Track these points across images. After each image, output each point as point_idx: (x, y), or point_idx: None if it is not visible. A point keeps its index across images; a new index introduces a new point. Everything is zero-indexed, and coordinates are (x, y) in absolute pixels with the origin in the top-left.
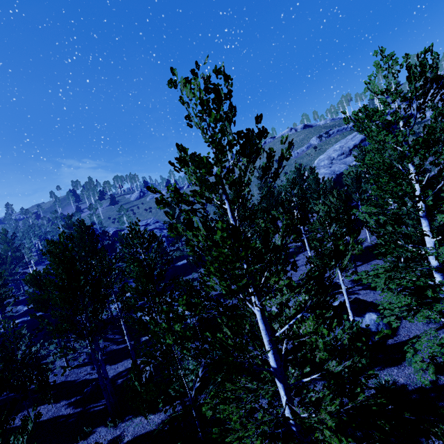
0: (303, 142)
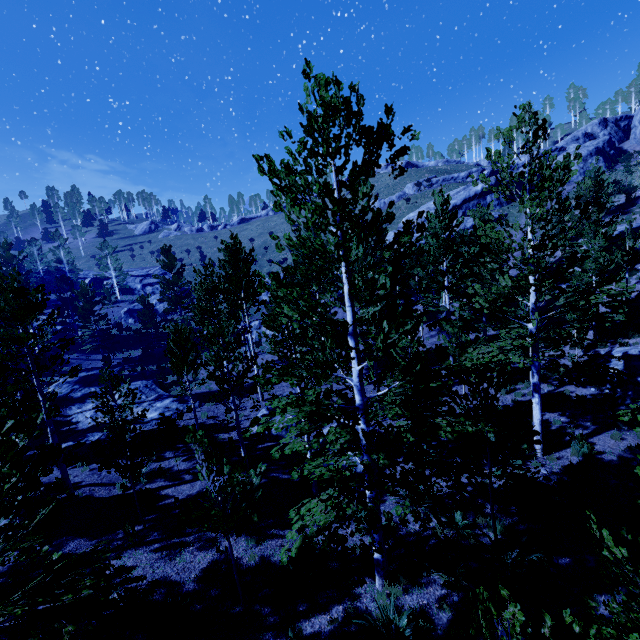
0: (396, 188)
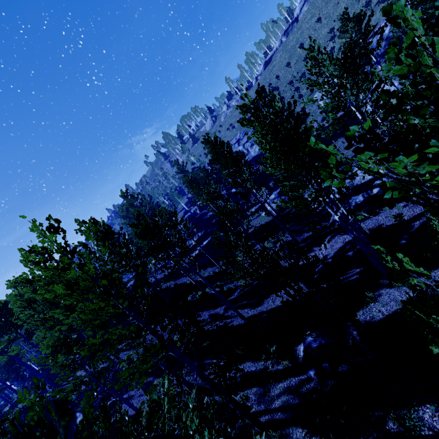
0: None
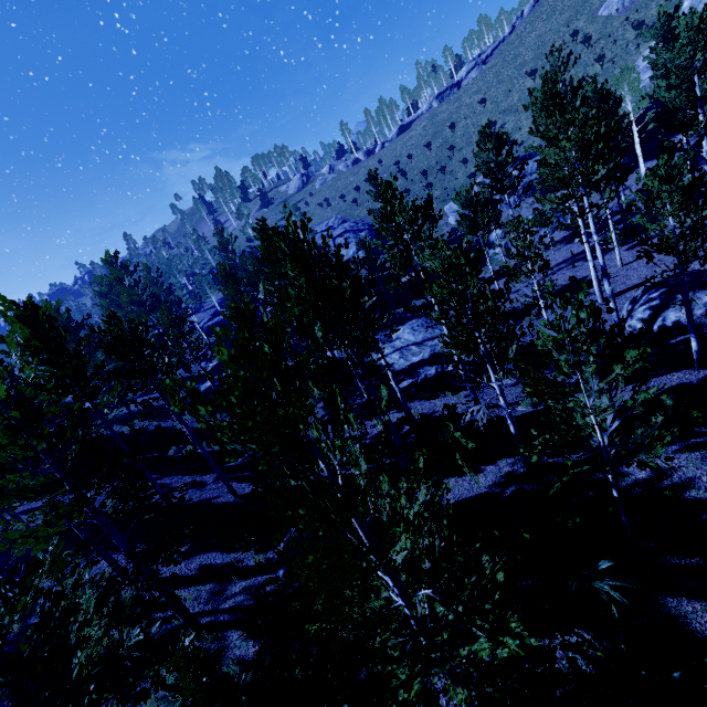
0: None
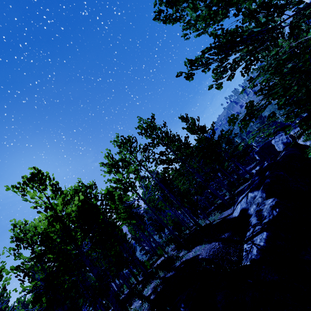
0: None
